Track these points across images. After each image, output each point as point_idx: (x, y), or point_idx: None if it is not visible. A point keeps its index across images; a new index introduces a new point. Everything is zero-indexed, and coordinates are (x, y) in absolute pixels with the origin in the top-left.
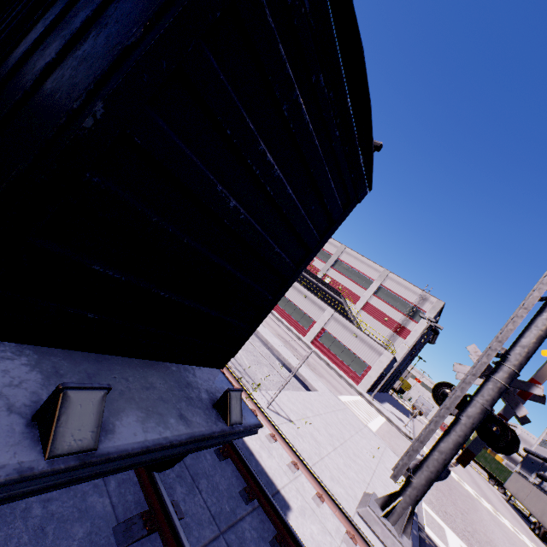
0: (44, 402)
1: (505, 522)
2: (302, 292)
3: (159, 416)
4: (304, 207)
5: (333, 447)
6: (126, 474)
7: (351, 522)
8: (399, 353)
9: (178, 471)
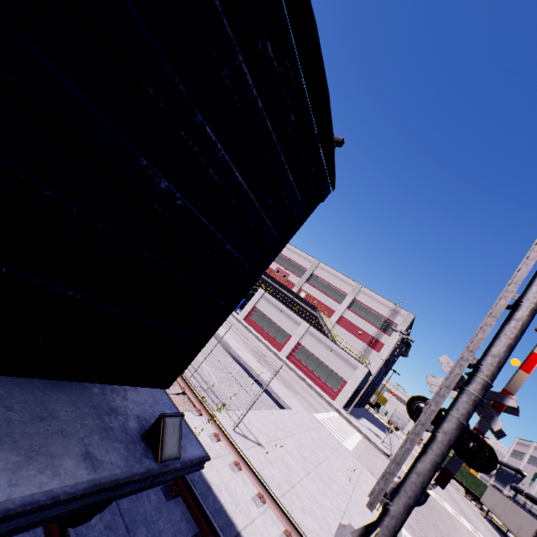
0: None
1: None
2: (277, 307)
3: (47, 459)
4: (259, 200)
5: (306, 472)
6: (31, 532)
7: None
8: (374, 366)
9: (108, 520)
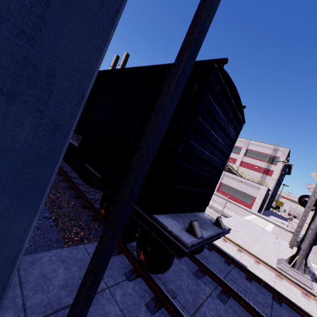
0: (187, 226)
1: None
2: None
3: (205, 228)
4: (223, 141)
5: (253, 241)
6: (184, 258)
7: (276, 270)
8: (270, 185)
9: (199, 256)
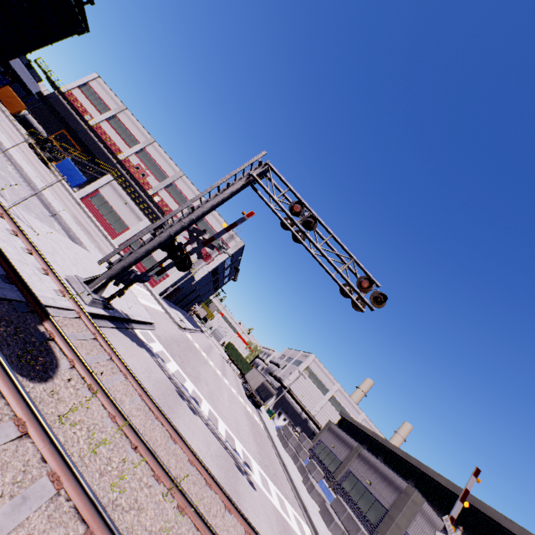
0: None
1: (225, 380)
2: (123, 198)
3: None
4: None
5: (74, 264)
6: None
7: (49, 266)
8: (200, 274)
9: None
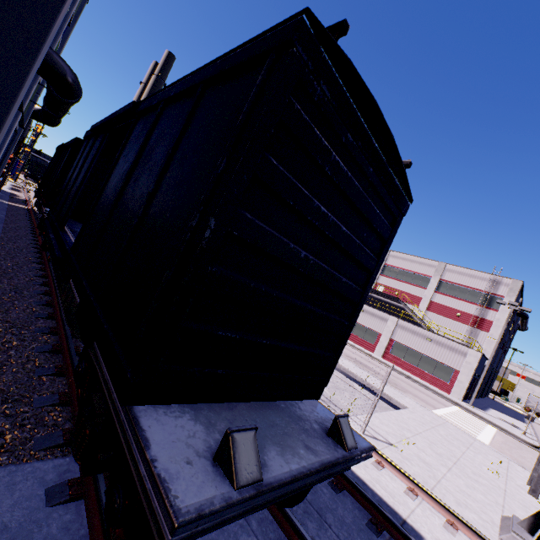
0: (218, 445)
1: None
2: None
3: (291, 449)
4: (358, 236)
5: (447, 467)
6: (262, 513)
7: None
8: (487, 349)
9: (303, 507)
